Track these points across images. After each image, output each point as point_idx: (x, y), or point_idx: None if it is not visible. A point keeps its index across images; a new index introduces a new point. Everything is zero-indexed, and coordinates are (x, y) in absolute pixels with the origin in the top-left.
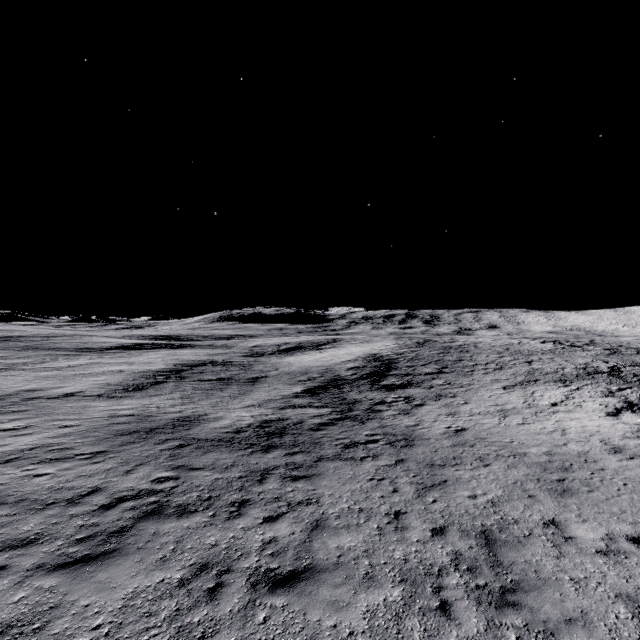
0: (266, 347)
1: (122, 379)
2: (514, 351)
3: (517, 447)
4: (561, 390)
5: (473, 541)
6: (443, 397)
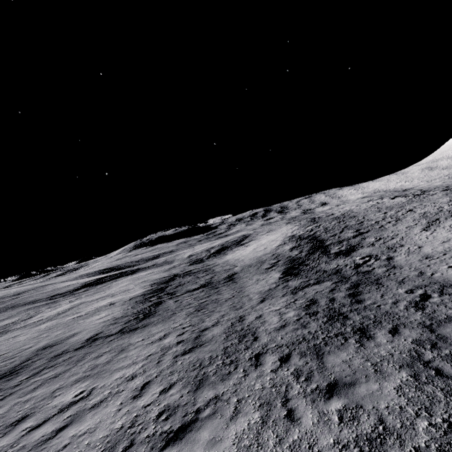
0: (199, 254)
1: (122, 310)
2: (386, 207)
3: None
4: None
5: None
6: (395, 248)
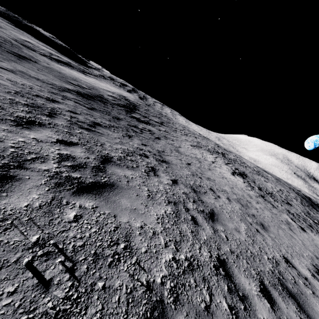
0: (38, 48)
1: None
2: (188, 129)
3: (220, 185)
4: (211, 156)
5: (292, 304)
6: (168, 139)
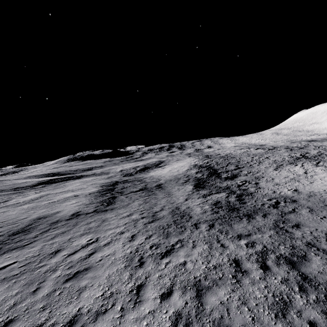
0: (128, 170)
1: (88, 200)
2: (253, 154)
3: None
4: (297, 167)
5: None
6: (259, 178)
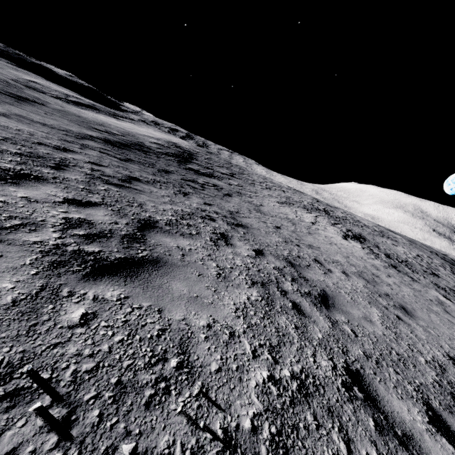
0: (49, 89)
1: None
2: (271, 181)
3: (328, 254)
4: (309, 215)
5: None
6: (243, 195)
